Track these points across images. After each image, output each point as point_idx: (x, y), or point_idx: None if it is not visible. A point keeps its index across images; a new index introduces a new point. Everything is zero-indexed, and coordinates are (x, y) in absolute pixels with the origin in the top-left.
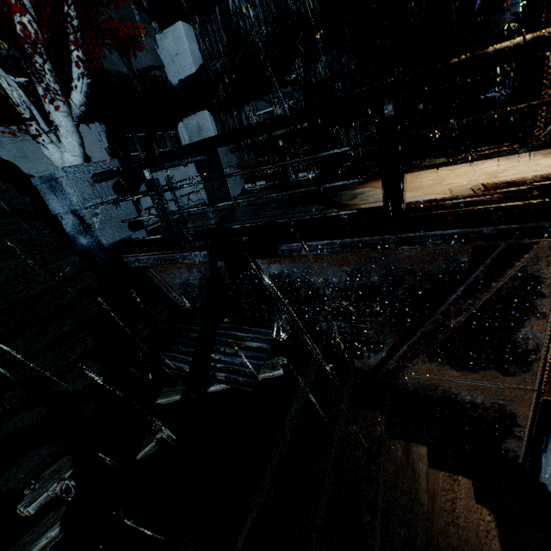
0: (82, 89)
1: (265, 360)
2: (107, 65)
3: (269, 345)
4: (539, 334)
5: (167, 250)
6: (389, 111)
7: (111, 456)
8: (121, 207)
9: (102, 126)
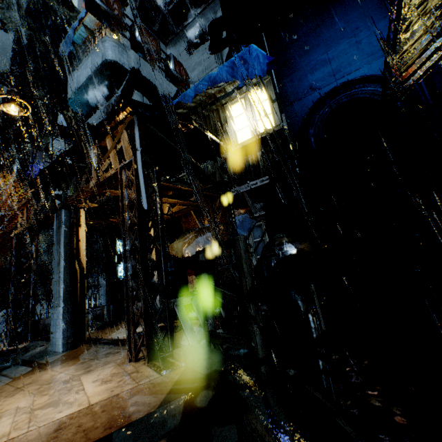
0: None
1: None
2: None
3: None
4: None
5: None
6: None
7: None
8: None
9: None
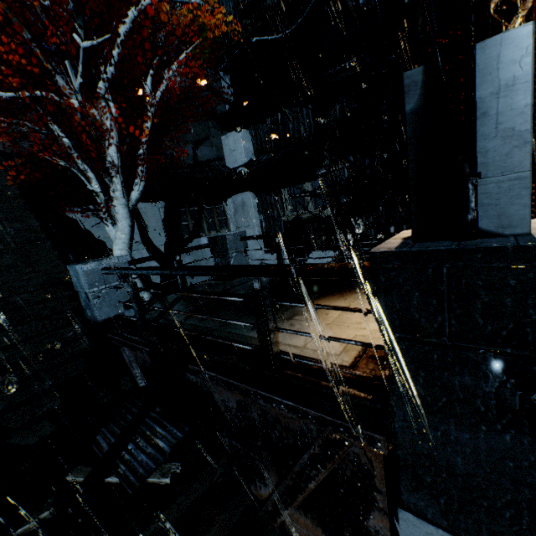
0: (139, 189)
1: (165, 462)
2: (177, 161)
3: (170, 449)
4: (386, 531)
5: (134, 335)
6: (257, 286)
7: (5, 522)
8: (122, 290)
9: (163, 203)
